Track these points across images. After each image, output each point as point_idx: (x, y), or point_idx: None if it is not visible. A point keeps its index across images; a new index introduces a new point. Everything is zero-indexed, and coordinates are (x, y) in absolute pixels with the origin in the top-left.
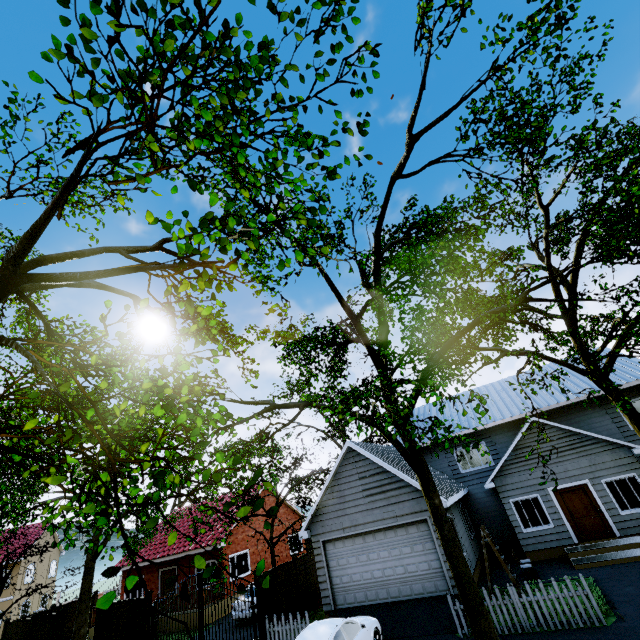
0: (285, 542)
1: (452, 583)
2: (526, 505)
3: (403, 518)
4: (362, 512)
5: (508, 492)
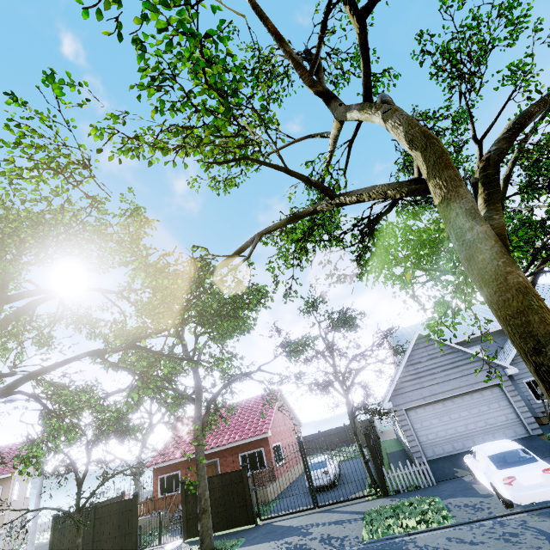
0: (295, 441)
1: (530, 427)
2: (536, 383)
3: (478, 385)
4: (439, 384)
5: (521, 375)
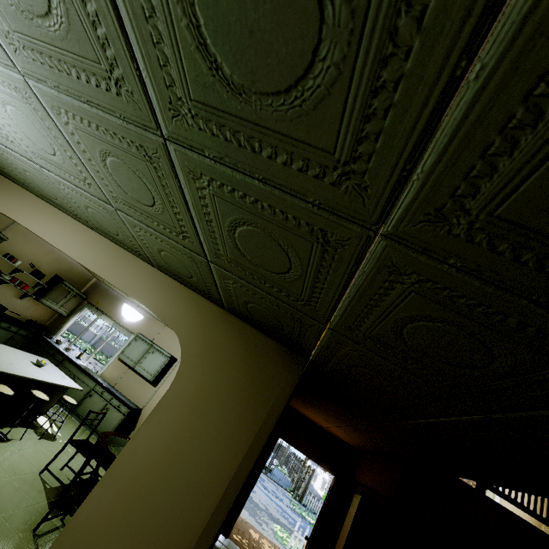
0: None
1: None
2: None
3: None
4: None
5: None
